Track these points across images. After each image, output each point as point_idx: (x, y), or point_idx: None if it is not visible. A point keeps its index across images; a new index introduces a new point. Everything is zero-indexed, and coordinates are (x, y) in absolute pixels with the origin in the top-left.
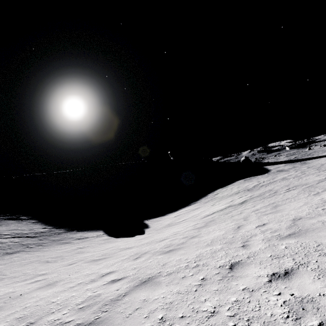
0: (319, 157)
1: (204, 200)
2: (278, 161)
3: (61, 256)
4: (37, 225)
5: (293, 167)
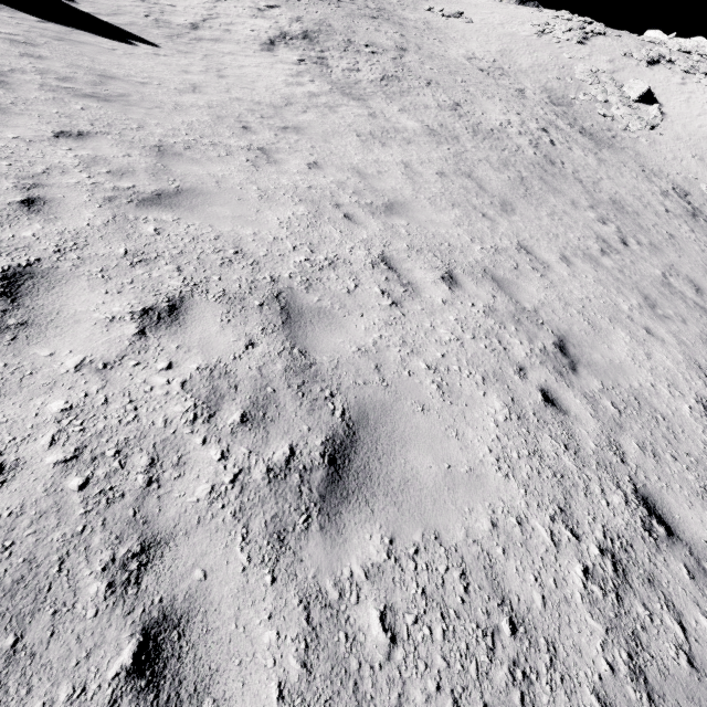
0: None
1: None
2: None
3: (70, 77)
4: None
5: None
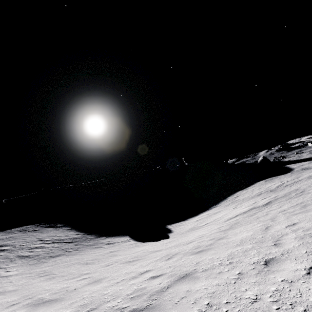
0: None
1: (224, 204)
2: (301, 158)
3: (97, 259)
4: (71, 232)
5: None
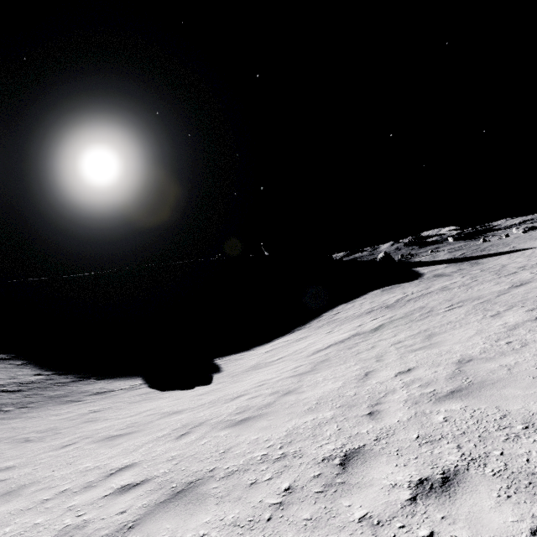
0: (498, 253)
1: (315, 324)
2: (436, 259)
3: (56, 428)
4: (26, 369)
5: (458, 269)
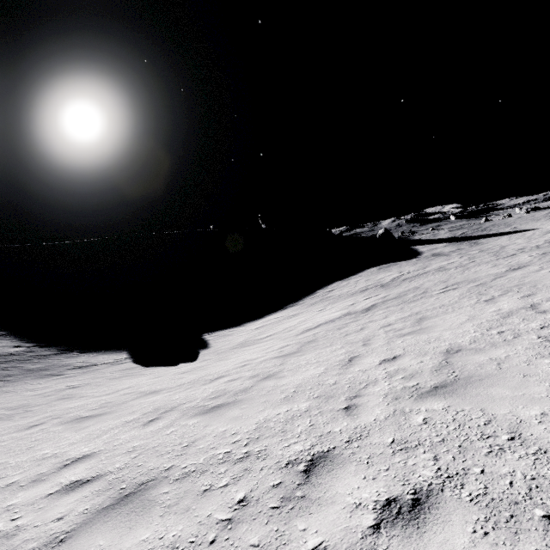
0: (499, 234)
1: (308, 301)
2: (436, 238)
3: (28, 405)
4: (5, 341)
5: (457, 249)
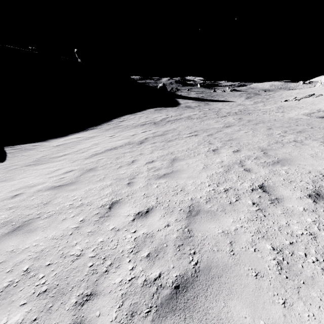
0: (218, 101)
1: (105, 127)
2: (189, 96)
3: None
4: None
5: (198, 105)
